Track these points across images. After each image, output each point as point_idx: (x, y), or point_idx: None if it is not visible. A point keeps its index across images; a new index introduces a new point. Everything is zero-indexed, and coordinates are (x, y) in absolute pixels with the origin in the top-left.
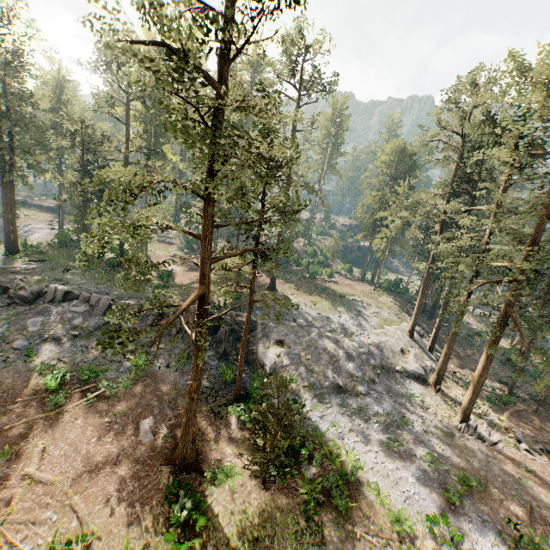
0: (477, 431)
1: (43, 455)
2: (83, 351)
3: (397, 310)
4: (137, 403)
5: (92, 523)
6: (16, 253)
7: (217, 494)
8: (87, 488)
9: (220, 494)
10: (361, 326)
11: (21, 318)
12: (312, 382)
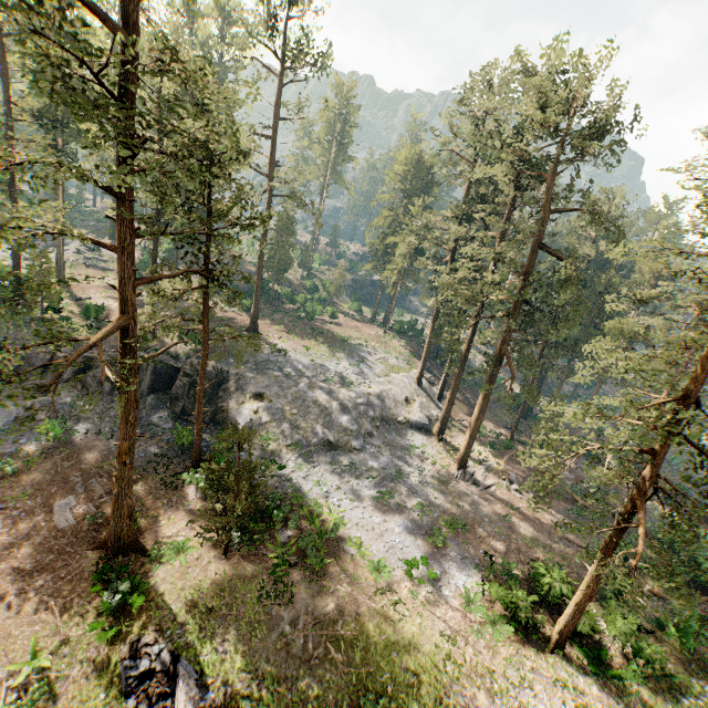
0: (473, 477)
1: None
2: None
3: (408, 356)
4: (49, 481)
5: None
6: None
7: (164, 572)
8: None
9: (168, 572)
10: (362, 375)
11: None
12: (297, 440)
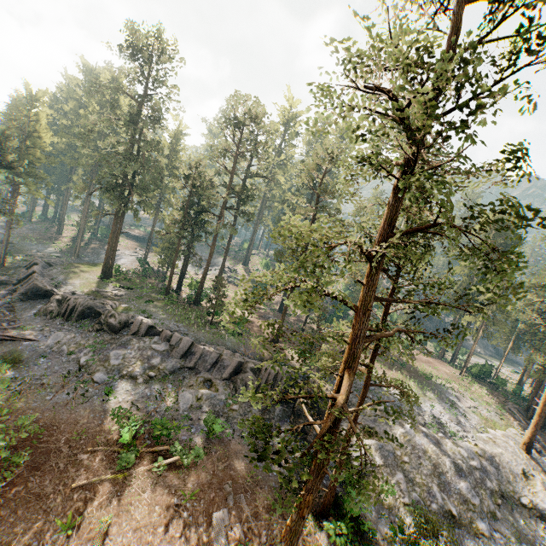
0: None
1: (104, 537)
2: (157, 397)
3: (497, 408)
4: (209, 483)
5: None
6: (108, 277)
7: None
8: None
9: None
10: (461, 425)
11: (104, 347)
12: (414, 500)
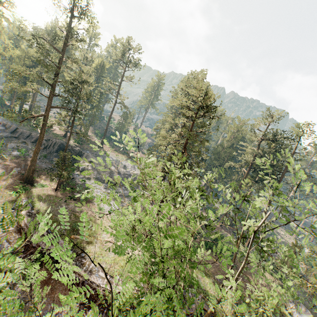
0: None
1: None
2: None
3: None
4: (15, 163)
5: None
6: None
7: (36, 189)
8: None
9: (37, 189)
10: (134, 168)
11: None
12: (97, 177)
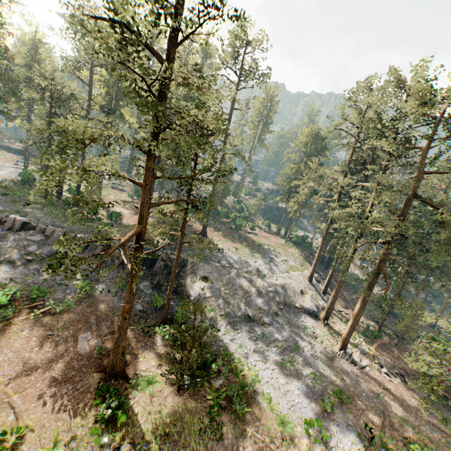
0: (351, 357)
1: None
2: (35, 273)
3: (301, 260)
4: (78, 320)
5: (27, 418)
6: None
7: (139, 397)
8: (26, 389)
9: (141, 398)
10: (271, 270)
11: None
12: (227, 312)
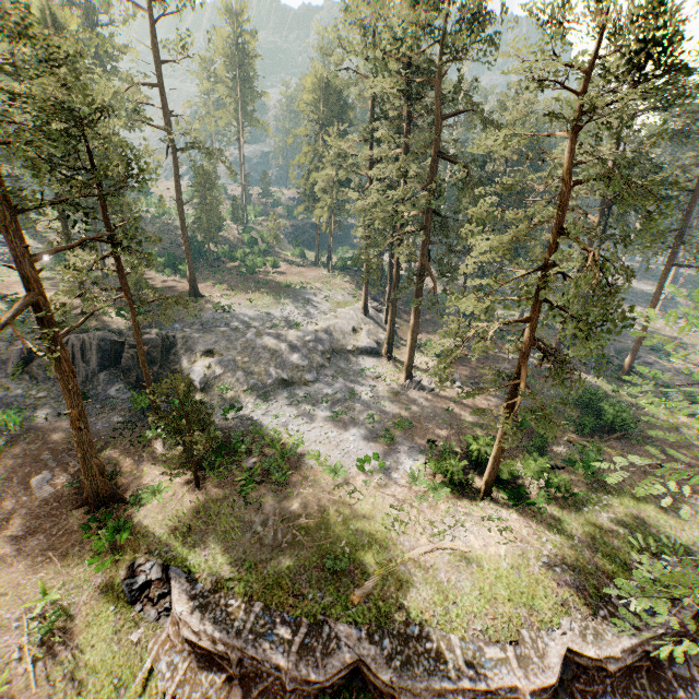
0: (420, 384)
1: None
2: None
3: (353, 290)
4: (22, 464)
5: None
6: None
7: (145, 511)
8: None
9: (148, 510)
10: (309, 315)
11: None
12: (253, 384)
